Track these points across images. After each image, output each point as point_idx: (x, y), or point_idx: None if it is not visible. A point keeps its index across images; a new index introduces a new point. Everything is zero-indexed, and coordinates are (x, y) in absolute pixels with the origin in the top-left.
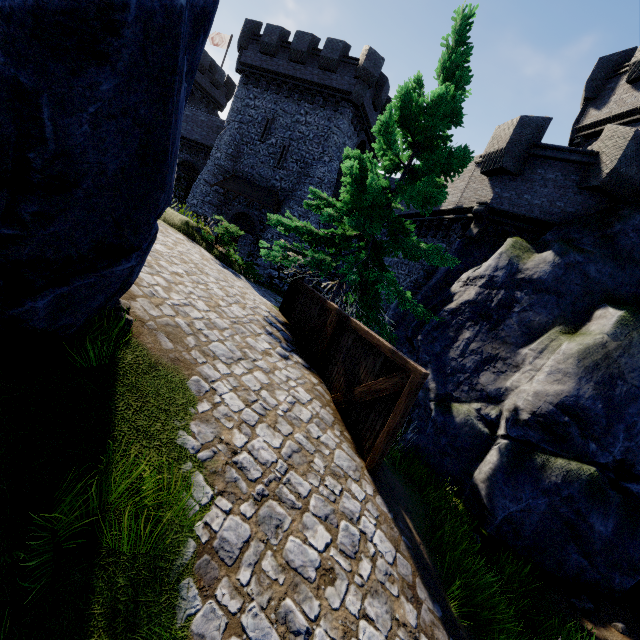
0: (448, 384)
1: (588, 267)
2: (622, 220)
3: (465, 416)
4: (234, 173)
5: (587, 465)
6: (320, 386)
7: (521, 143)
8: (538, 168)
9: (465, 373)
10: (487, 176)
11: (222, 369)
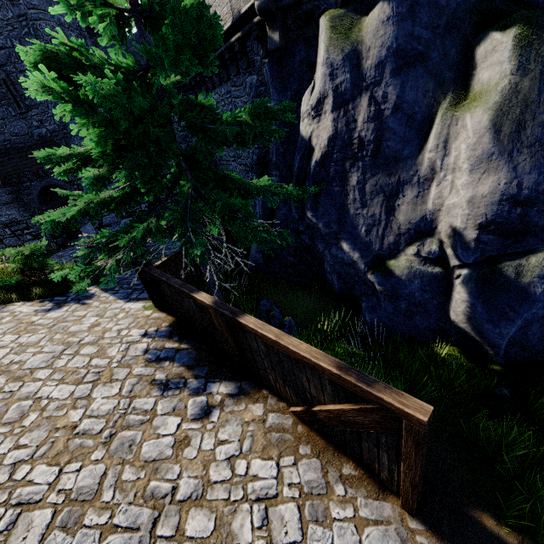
0: (371, 246)
1: None
2: None
3: (409, 270)
4: None
5: None
6: (270, 412)
7: None
8: None
9: (380, 223)
10: None
11: None
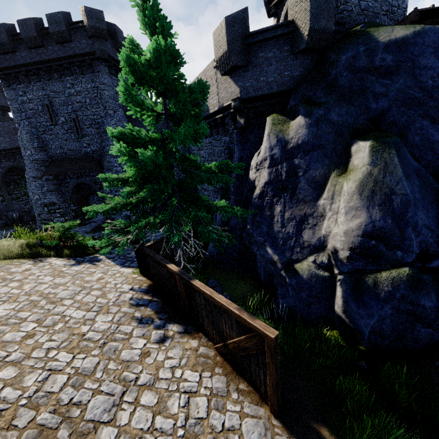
0: (285, 252)
1: (330, 115)
2: (334, 65)
3: (308, 271)
4: (51, 159)
5: (402, 268)
6: (201, 346)
7: (237, 39)
8: (258, 53)
9: (292, 238)
10: (227, 75)
11: (108, 436)
